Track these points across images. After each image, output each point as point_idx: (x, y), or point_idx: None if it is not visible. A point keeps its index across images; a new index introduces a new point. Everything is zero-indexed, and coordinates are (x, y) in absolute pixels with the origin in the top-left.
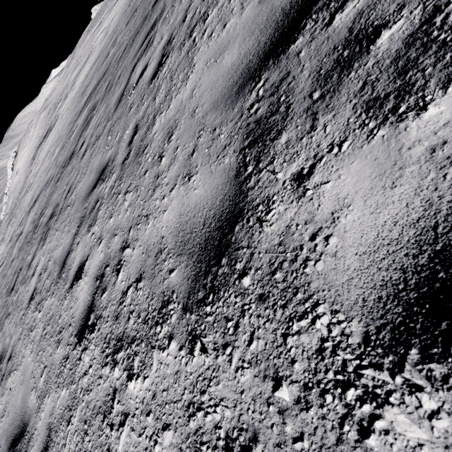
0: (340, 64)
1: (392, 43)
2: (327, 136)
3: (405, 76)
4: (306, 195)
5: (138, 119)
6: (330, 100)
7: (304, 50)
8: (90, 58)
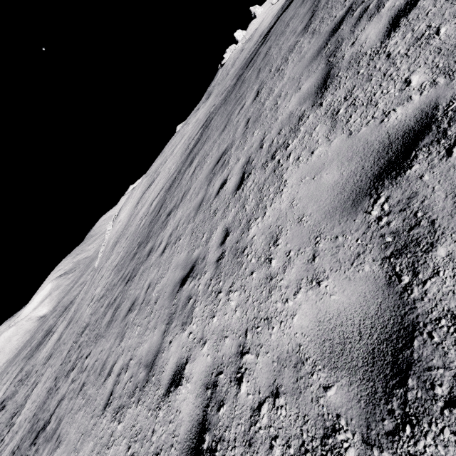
0: None
1: None
2: None
3: None
4: None
5: (260, 67)
6: None
7: None
8: (184, 137)
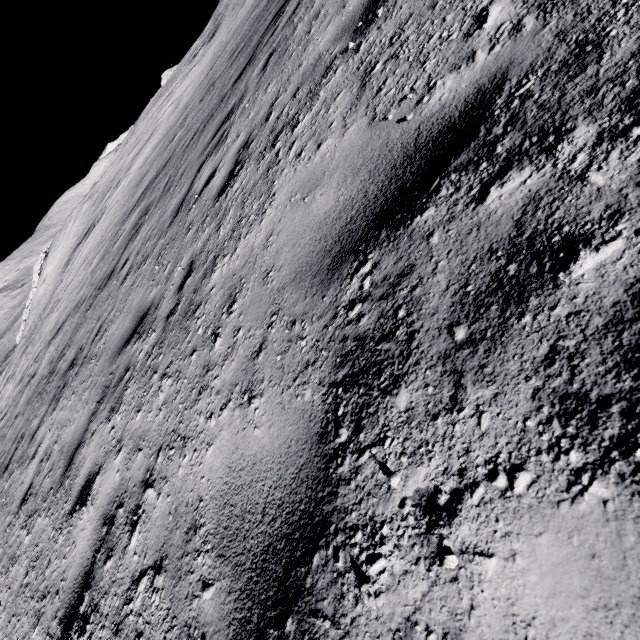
0: (502, 287)
1: (603, 284)
2: (483, 437)
3: (639, 372)
4: (445, 564)
5: (195, 253)
6: (487, 357)
7: (437, 233)
8: (153, 136)
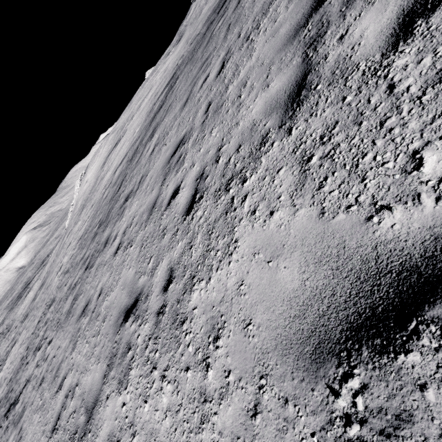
0: None
1: None
2: None
3: None
4: None
5: (230, 22)
6: None
7: None
8: (152, 89)
